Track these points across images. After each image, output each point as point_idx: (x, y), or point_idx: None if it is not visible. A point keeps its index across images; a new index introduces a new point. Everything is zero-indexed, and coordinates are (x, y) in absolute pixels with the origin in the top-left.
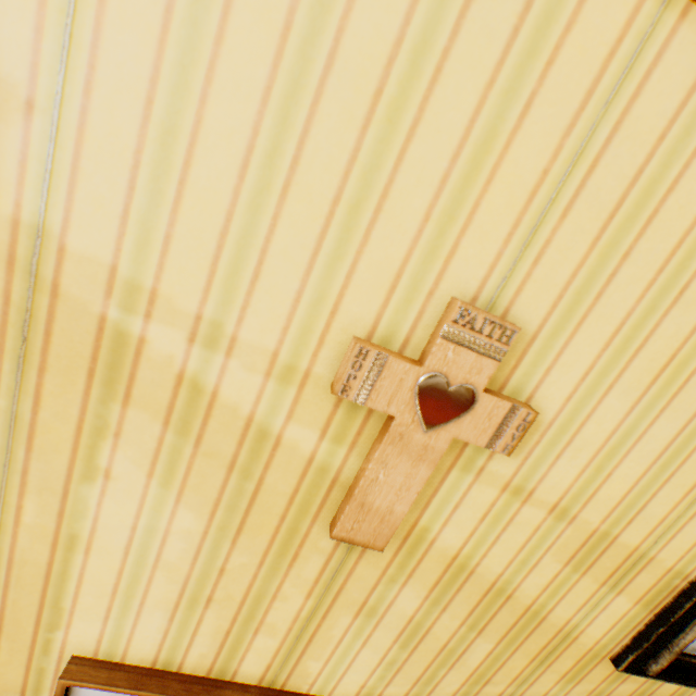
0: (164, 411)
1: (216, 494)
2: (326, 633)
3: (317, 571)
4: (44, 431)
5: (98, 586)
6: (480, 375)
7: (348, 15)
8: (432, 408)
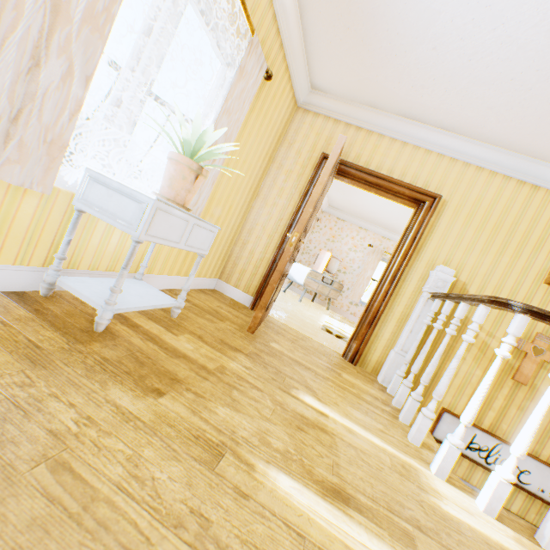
0: (478, 347)
1: (485, 366)
2: (508, 414)
3: (506, 392)
4: (455, 348)
5: (454, 386)
6: (544, 346)
7: (516, 294)
8: (535, 352)
